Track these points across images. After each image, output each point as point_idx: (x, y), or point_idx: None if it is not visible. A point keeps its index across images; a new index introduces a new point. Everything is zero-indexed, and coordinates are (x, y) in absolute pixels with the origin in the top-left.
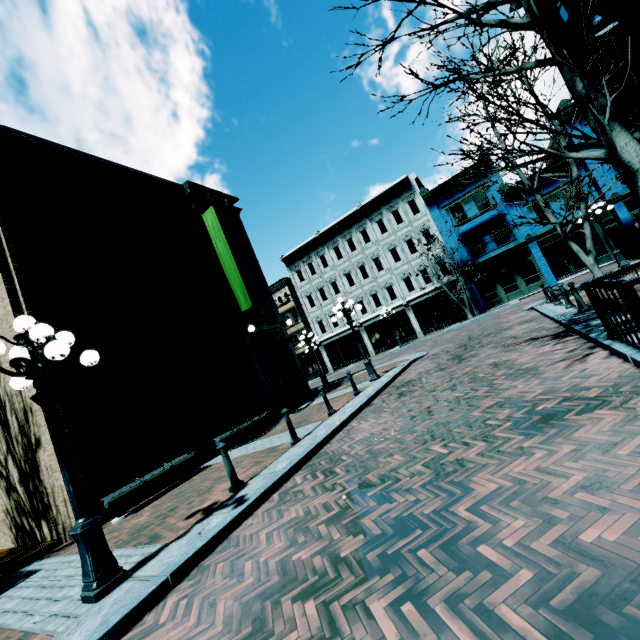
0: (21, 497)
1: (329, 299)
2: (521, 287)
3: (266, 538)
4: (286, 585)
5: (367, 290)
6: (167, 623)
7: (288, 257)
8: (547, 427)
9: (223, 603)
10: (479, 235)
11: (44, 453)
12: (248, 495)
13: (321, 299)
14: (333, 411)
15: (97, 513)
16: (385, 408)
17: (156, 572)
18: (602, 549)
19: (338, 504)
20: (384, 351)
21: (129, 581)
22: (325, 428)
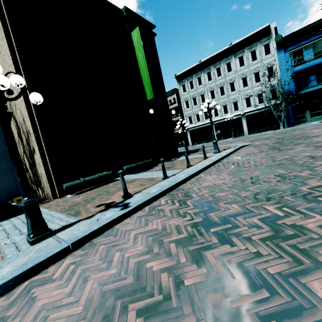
0: (30, 175)
1: (198, 105)
2: None
3: (133, 238)
4: (136, 291)
5: (221, 102)
6: (56, 280)
7: (179, 76)
8: None
9: (91, 283)
10: (307, 74)
11: (36, 156)
12: (131, 203)
13: (193, 104)
14: (190, 165)
15: (61, 190)
16: (223, 170)
17: (66, 238)
18: None
19: (187, 230)
20: (222, 139)
21: (52, 238)
22: (184, 174)
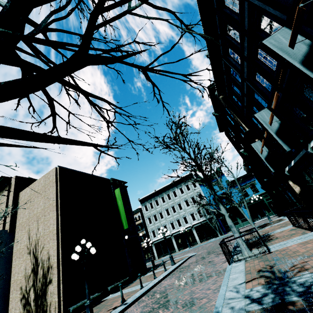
0: (32, 308)
1: (158, 220)
2: (240, 223)
3: (136, 309)
4: None
5: (175, 218)
6: None
7: (142, 199)
8: (204, 280)
9: None
10: (220, 198)
11: (52, 286)
12: (128, 302)
13: (154, 220)
14: (156, 277)
15: None
16: (173, 276)
17: None
18: (195, 297)
19: (155, 300)
20: (182, 249)
21: None
22: (152, 283)
